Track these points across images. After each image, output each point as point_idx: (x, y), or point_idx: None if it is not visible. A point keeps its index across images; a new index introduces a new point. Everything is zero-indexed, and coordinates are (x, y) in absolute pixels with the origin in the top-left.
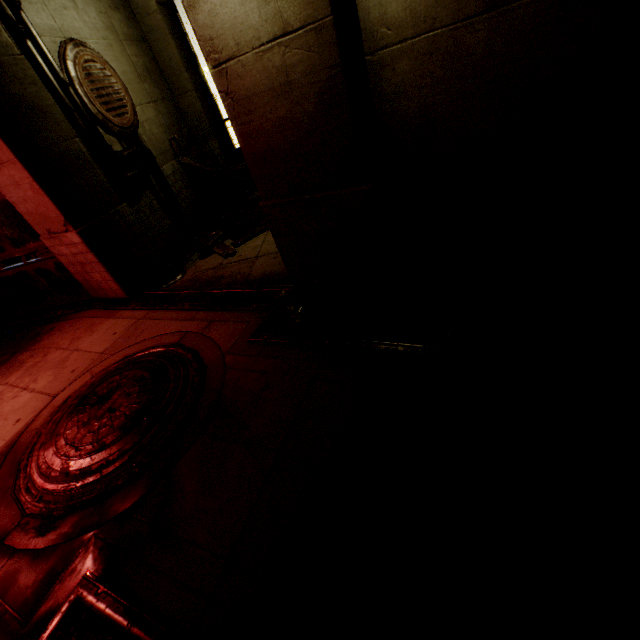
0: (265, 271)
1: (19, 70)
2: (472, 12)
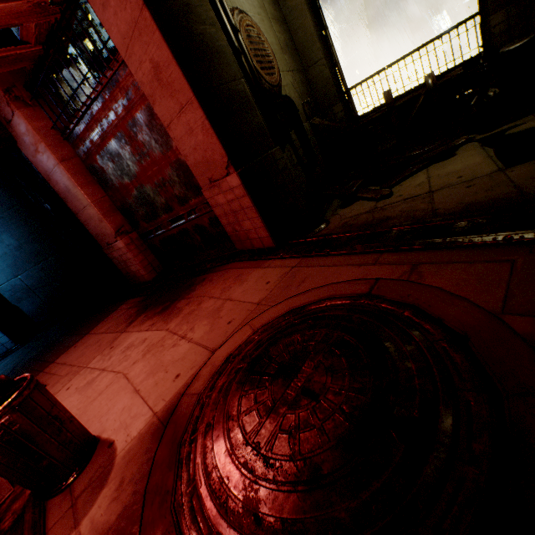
0: (463, 201)
1: (202, 12)
2: None
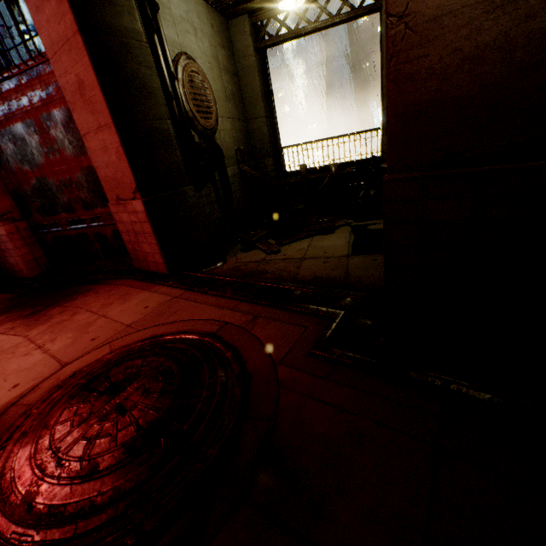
0: (315, 273)
1: (141, 54)
2: None
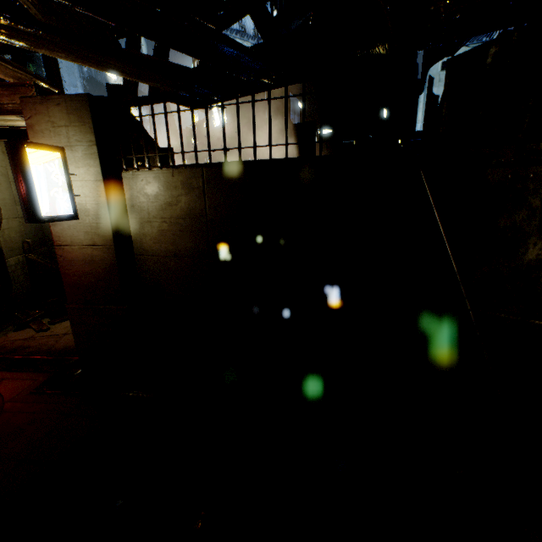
0: (68, 344)
1: None
2: (170, 255)
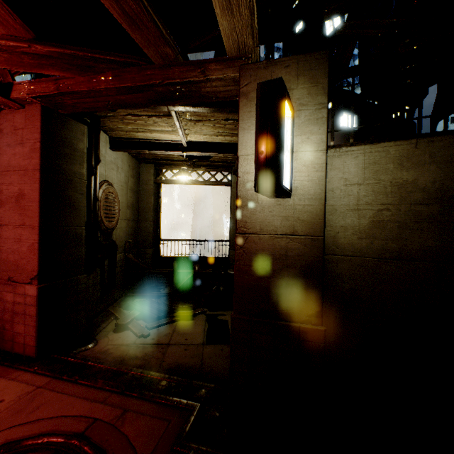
0: (178, 360)
1: (79, 185)
2: (387, 257)
